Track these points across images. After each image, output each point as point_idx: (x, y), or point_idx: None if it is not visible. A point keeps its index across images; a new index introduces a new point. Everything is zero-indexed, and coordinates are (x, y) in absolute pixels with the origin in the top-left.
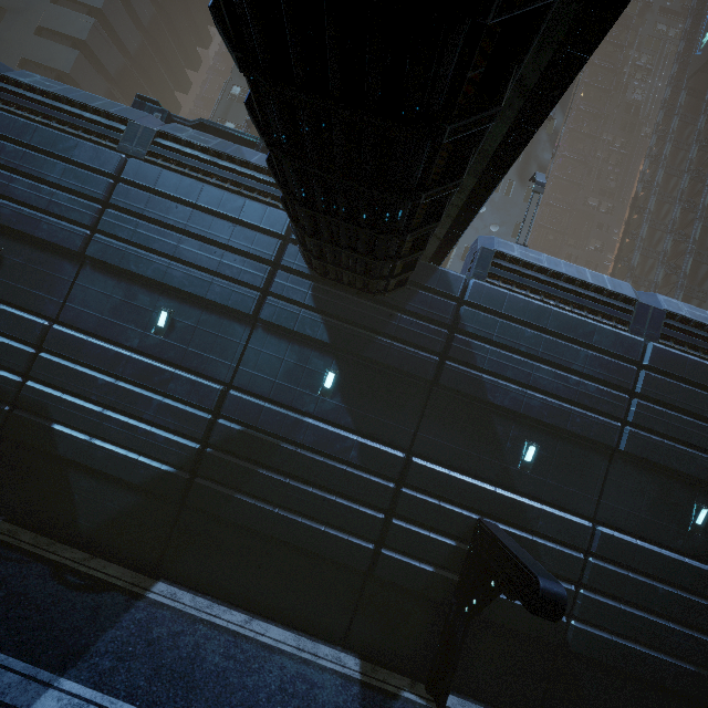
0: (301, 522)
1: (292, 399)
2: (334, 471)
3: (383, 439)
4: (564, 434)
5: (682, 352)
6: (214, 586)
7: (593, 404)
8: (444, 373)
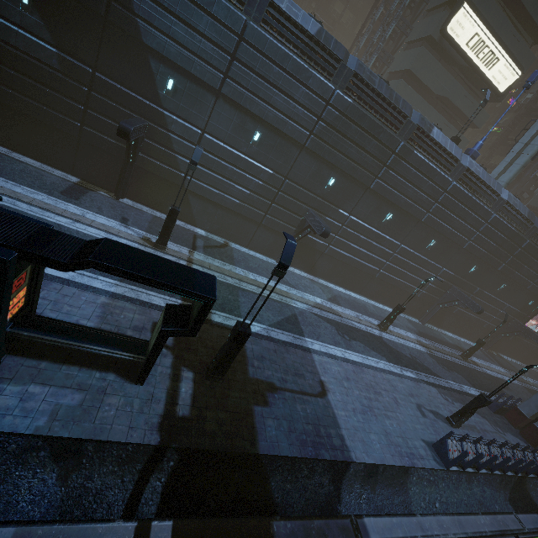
0: (29, 102)
1: (0, 9)
2: (44, 72)
3: (76, 56)
4: (192, 77)
5: (272, 36)
6: None
7: (208, 59)
8: (111, 12)
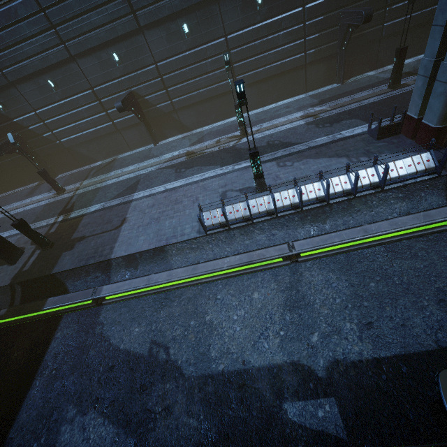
0: None
1: None
2: None
3: None
4: None
5: None
6: (4, 190)
7: None
8: None
